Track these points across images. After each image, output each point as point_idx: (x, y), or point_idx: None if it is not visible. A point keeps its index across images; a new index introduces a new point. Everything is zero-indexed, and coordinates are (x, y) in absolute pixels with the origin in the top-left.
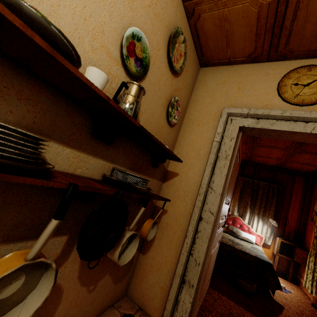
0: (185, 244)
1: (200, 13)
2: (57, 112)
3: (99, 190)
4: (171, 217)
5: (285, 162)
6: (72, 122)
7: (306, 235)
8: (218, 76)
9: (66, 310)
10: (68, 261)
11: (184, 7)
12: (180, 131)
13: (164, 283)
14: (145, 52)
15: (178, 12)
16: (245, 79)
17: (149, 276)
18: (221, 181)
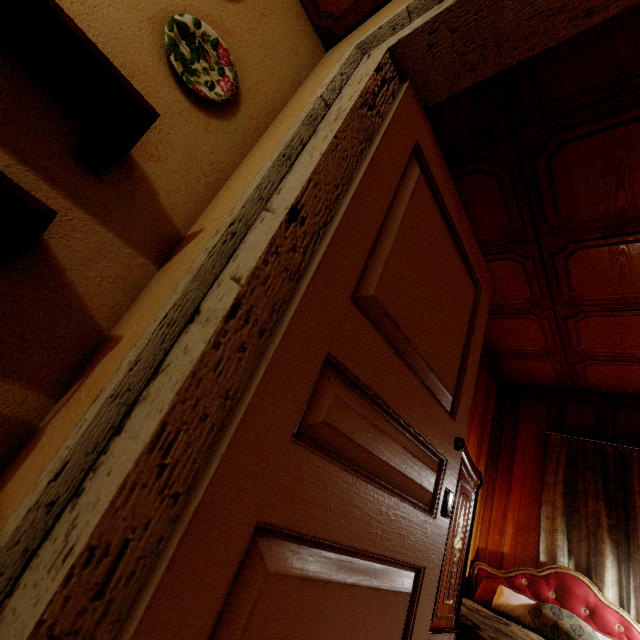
0: (71, 435)
1: None
2: None
3: None
4: (119, 353)
5: None
6: None
7: None
8: (356, 34)
9: None
10: None
11: None
12: (250, 151)
13: None
14: None
15: None
16: None
17: None
18: (305, 173)
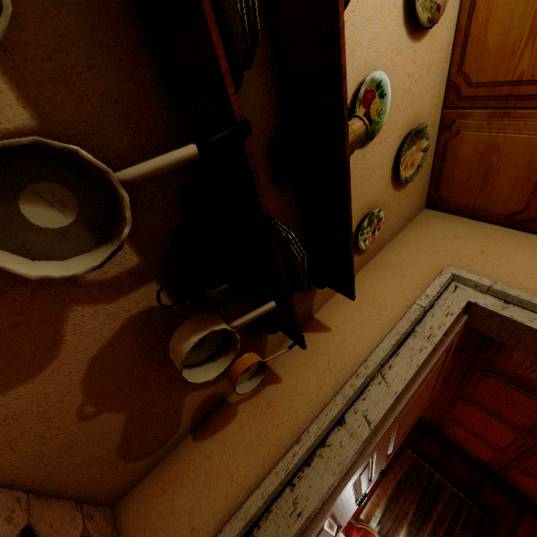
0: (289, 456)
1: (461, 129)
2: (257, 81)
3: (257, 182)
4: (284, 394)
5: (510, 464)
6: (261, 109)
7: None
8: (450, 225)
9: (26, 408)
10: (106, 306)
11: (441, 115)
12: (360, 271)
13: (205, 522)
14: (380, 116)
15: (433, 113)
16: (496, 243)
17: (182, 489)
18: (407, 372)
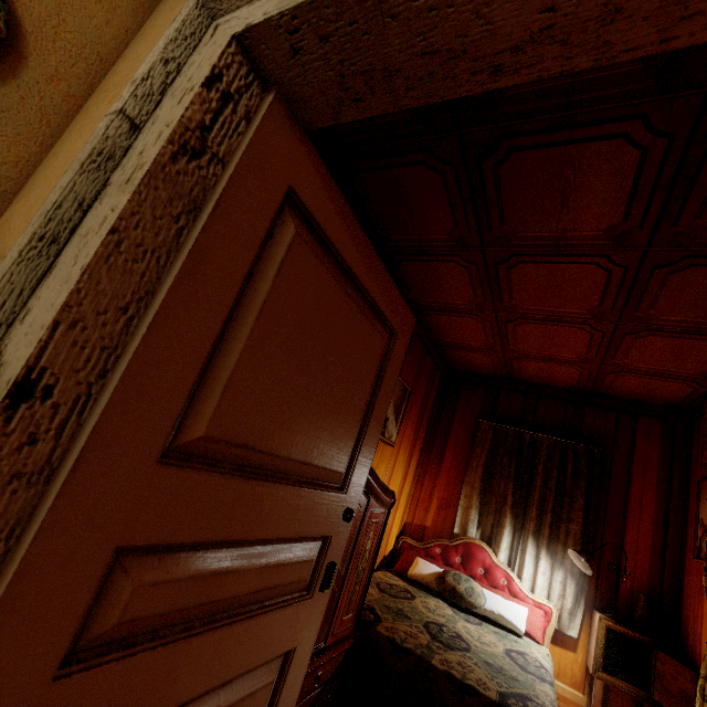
0: None
1: None
2: None
3: None
4: None
5: (601, 372)
6: None
7: (685, 604)
8: None
9: None
10: None
11: None
12: (59, 139)
13: None
14: None
15: None
16: None
17: None
18: (53, 303)
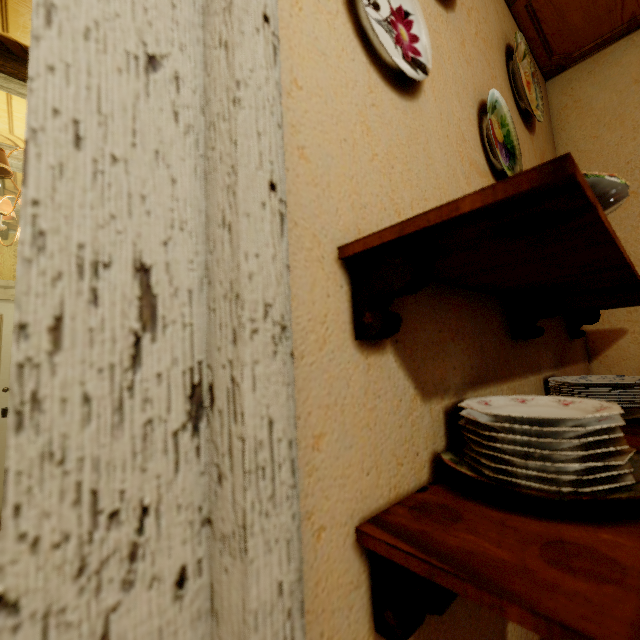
0: None
1: None
2: (478, 328)
3: None
4: None
5: None
6: (492, 333)
7: None
8: (610, 73)
9: None
10: None
11: None
12: None
13: None
14: (504, 124)
15: (496, 5)
16: None
17: None
18: None
